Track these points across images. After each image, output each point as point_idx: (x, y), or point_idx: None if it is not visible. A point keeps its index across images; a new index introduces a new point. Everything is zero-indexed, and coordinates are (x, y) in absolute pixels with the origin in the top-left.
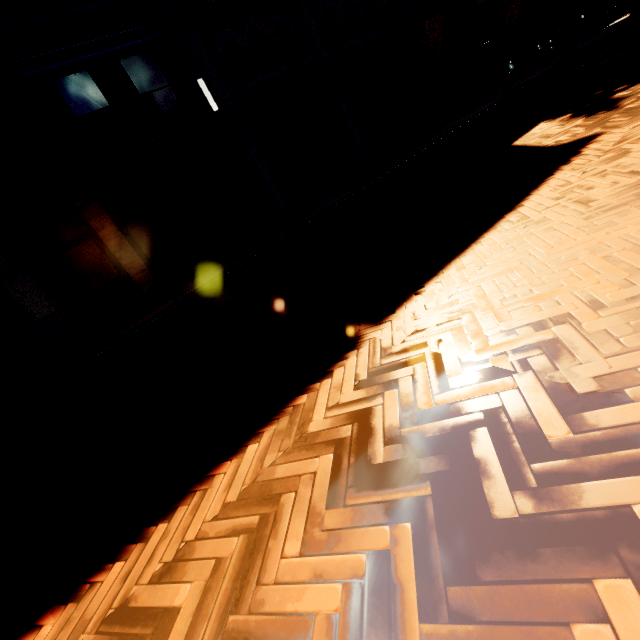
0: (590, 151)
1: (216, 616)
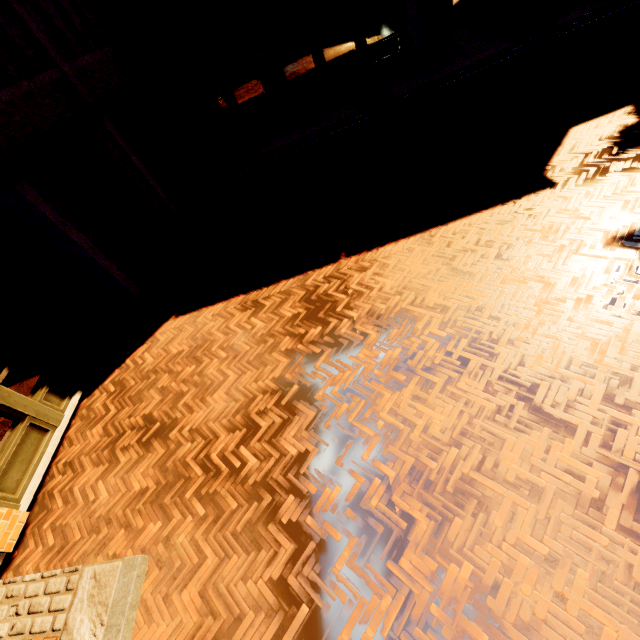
0: (519, 203)
1: (272, 309)
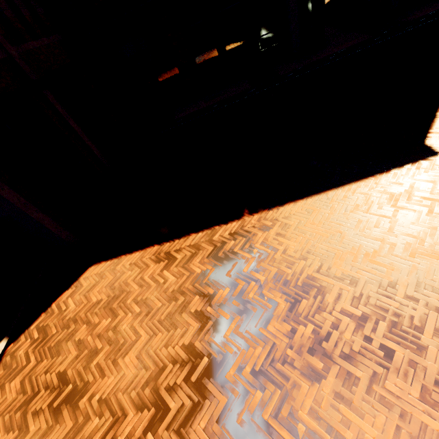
0: (409, 170)
1: (183, 263)
